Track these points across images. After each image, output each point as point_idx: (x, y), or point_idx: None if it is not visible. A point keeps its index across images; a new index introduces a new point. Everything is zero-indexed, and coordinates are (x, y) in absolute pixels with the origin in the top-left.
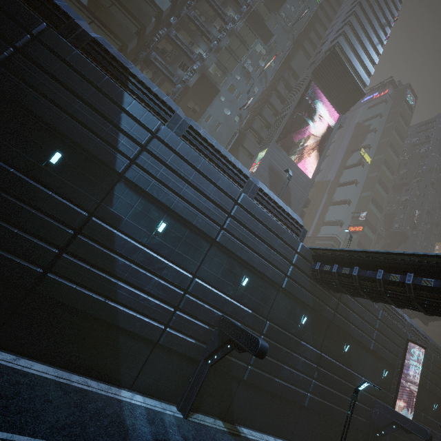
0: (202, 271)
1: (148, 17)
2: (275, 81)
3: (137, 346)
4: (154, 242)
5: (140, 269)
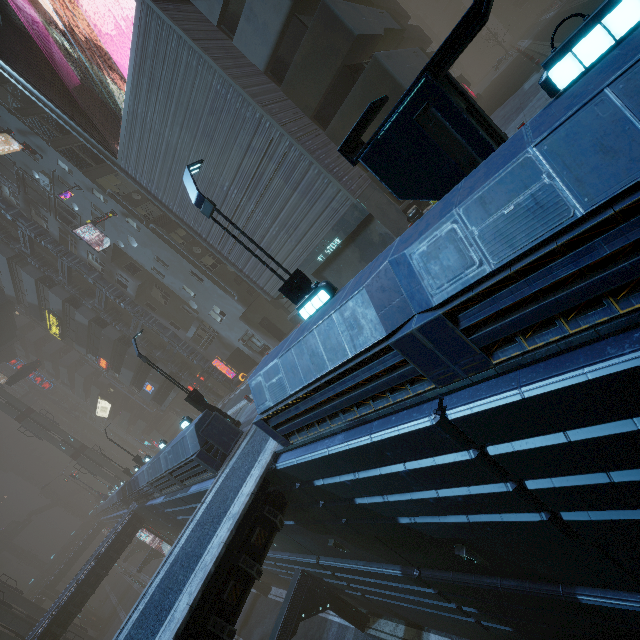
0: None
1: (105, 336)
2: None
3: None
4: None
5: None
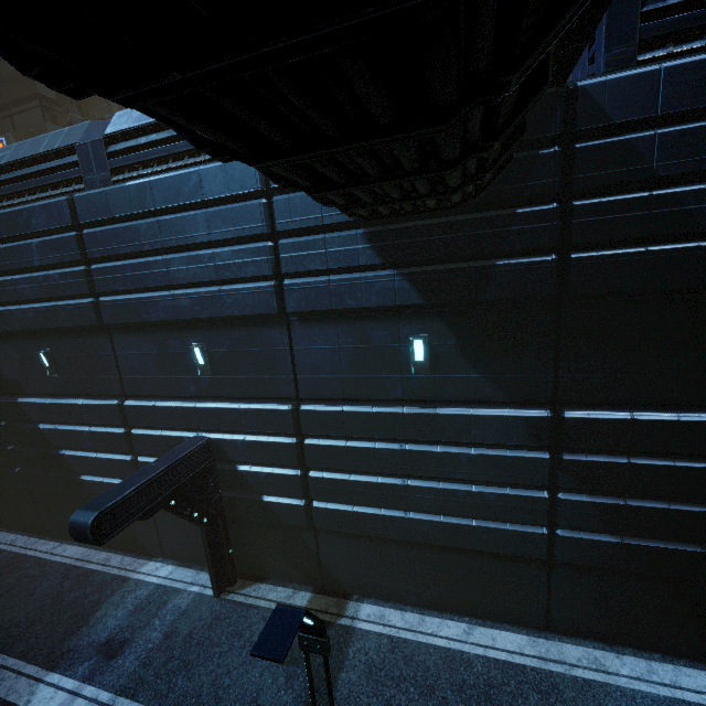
0: (130, 384)
1: None
2: None
3: None
4: (58, 385)
5: (66, 427)
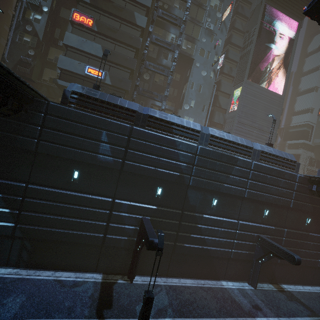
0: (241, 216)
1: (137, 40)
2: (231, 18)
3: (221, 261)
4: (213, 211)
5: (211, 227)
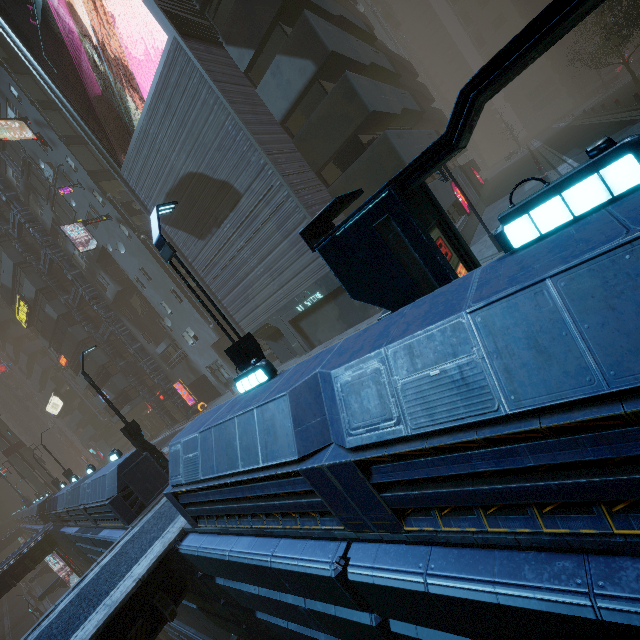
0: None
1: (71, 334)
2: None
3: None
4: None
5: None
